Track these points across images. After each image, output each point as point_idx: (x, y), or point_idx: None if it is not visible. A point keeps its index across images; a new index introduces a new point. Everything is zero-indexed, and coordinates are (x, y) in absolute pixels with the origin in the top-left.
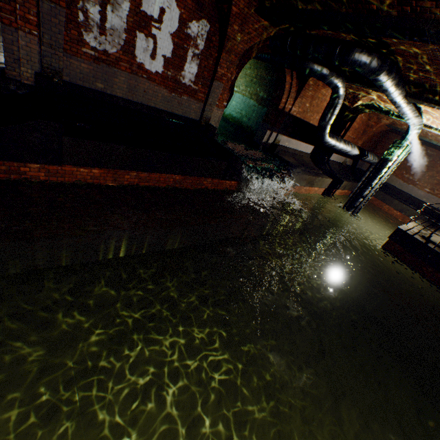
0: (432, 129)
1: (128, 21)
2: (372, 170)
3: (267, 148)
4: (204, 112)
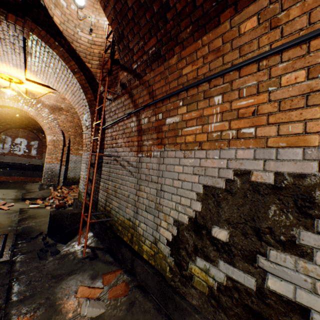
0: None
1: (11, 145)
2: None
3: None
4: (42, 162)
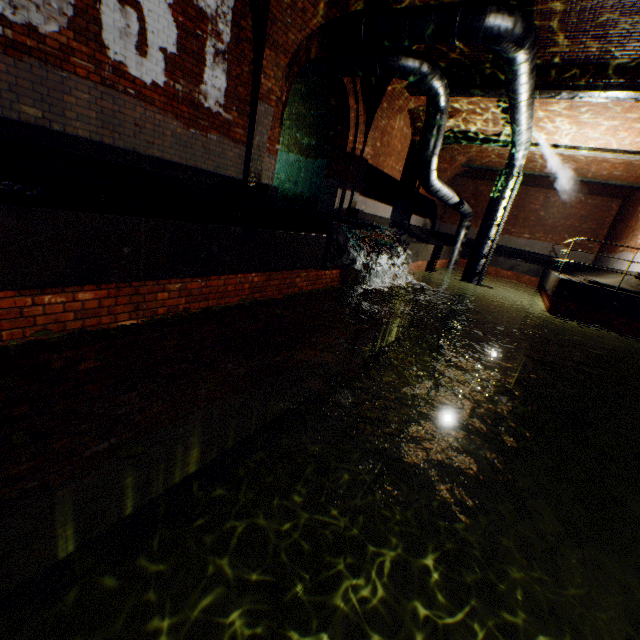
0: (540, 146)
1: None
2: (485, 217)
3: (343, 216)
4: (251, 162)
